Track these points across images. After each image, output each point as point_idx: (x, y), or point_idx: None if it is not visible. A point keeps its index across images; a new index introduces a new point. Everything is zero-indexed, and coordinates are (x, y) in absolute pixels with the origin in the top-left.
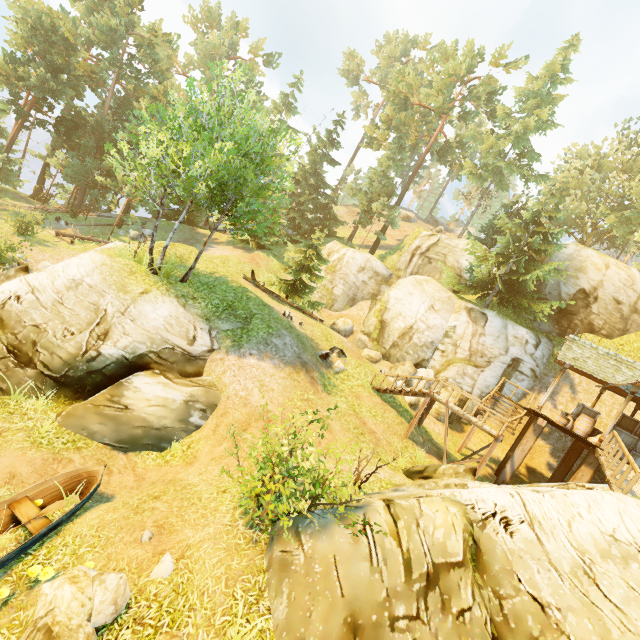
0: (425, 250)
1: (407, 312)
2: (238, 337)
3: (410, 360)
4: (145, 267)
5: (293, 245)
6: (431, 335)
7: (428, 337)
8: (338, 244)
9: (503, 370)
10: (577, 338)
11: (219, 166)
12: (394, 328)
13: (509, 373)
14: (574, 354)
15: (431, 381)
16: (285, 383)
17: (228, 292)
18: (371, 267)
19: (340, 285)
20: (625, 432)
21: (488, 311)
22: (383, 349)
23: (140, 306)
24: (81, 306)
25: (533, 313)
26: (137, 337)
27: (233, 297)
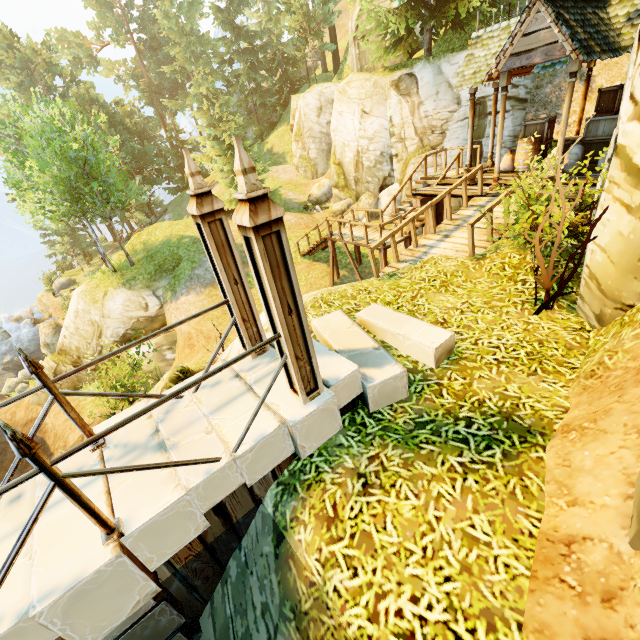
0: (355, 30)
1: (347, 138)
2: (173, 286)
3: (373, 188)
4: (103, 277)
5: (272, 131)
6: (377, 146)
7: (375, 151)
8: (294, 99)
9: (467, 128)
10: (481, 32)
11: (52, 184)
12: (347, 164)
13: (478, 126)
14: (475, 65)
15: (398, 197)
16: (203, 304)
17: (165, 252)
18: (326, 100)
19: (311, 145)
20: (603, 118)
21: (416, 66)
22: (353, 192)
23: (107, 306)
24: (85, 325)
25: (496, 4)
26: (115, 326)
27: (167, 255)
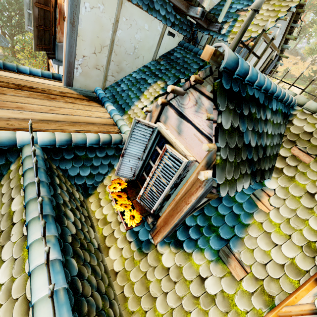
0: None
1: None
2: None
3: None
4: None
5: None
6: None
7: None
8: None
9: None
10: None
11: None
12: None
13: None
14: None
15: None
16: None
17: None
18: None
19: None
20: None
21: None
22: None
23: None
24: None
25: None
26: None
27: None
